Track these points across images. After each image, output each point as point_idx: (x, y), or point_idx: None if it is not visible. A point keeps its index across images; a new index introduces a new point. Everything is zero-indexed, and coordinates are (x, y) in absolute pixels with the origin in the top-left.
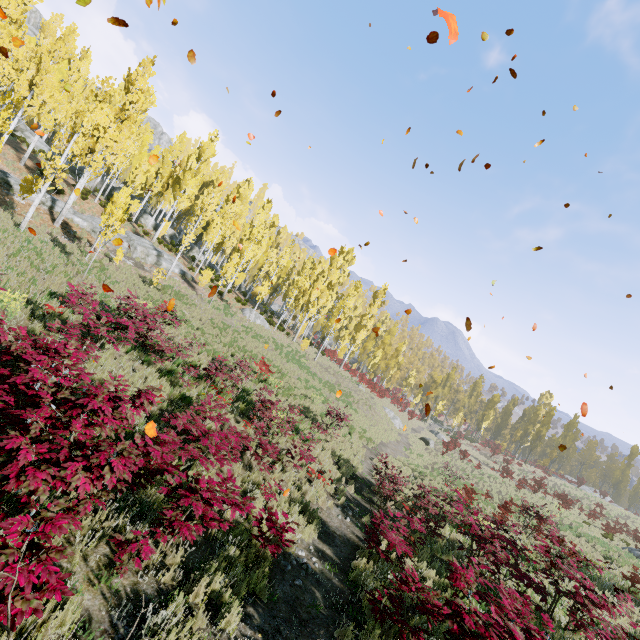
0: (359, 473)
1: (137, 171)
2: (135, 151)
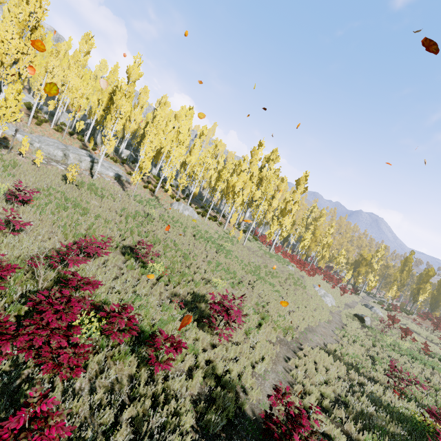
0: (251, 406)
1: (74, 95)
2: (89, 90)
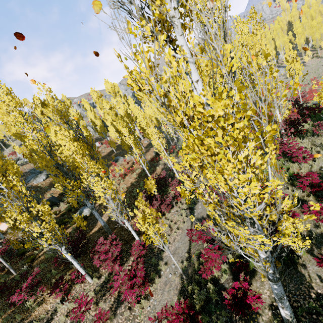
0: None
1: None
2: None
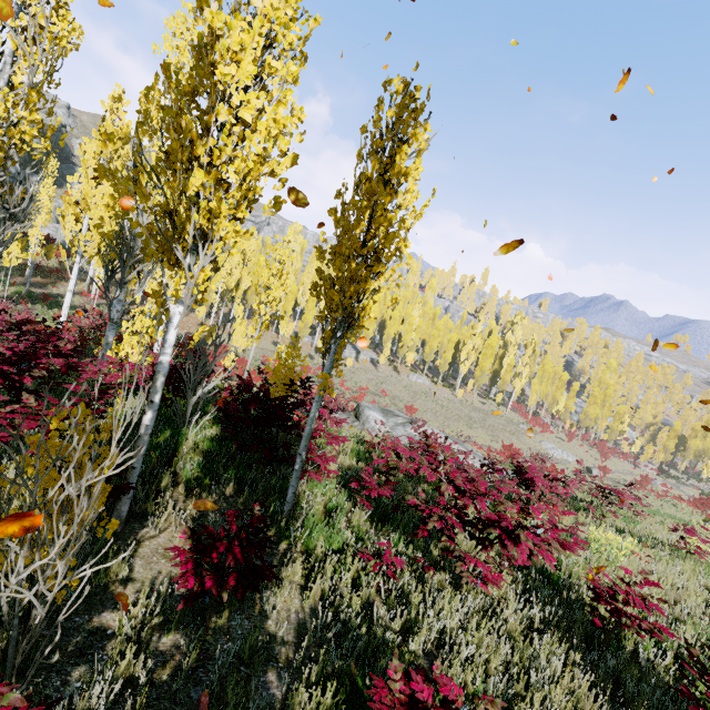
0: None
1: None
2: None
